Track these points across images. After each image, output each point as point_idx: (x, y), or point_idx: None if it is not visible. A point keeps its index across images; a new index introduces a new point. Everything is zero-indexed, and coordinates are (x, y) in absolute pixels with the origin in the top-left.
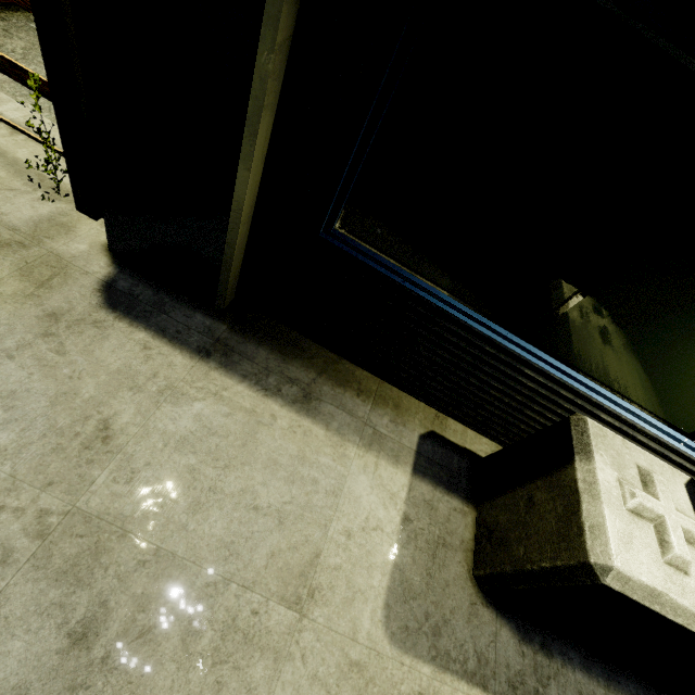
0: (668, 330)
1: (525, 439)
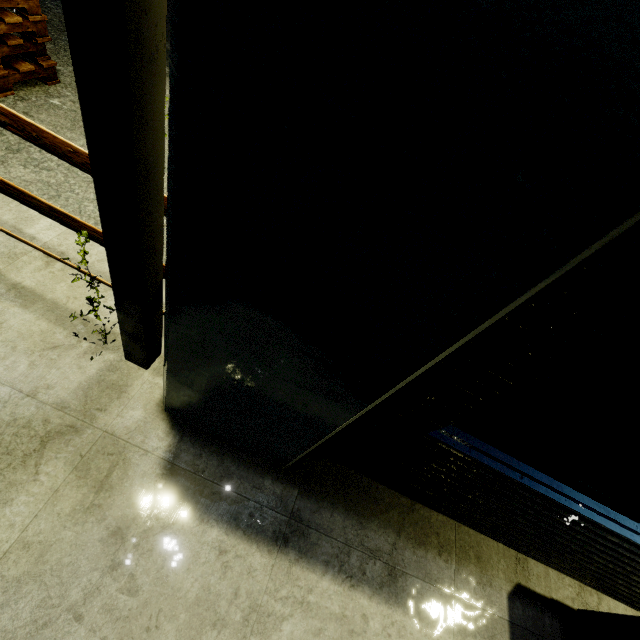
0: None
1: None
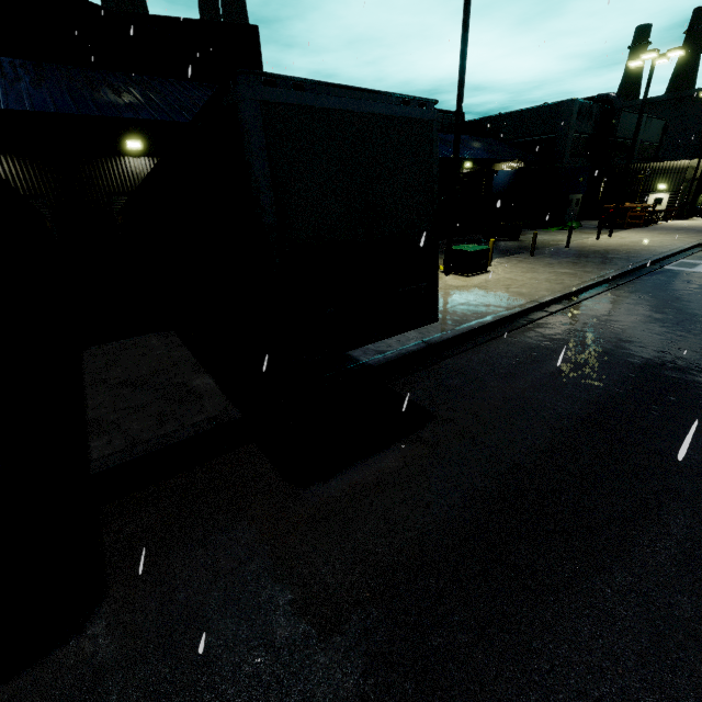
0: (697, 201)
1: (698, 212)
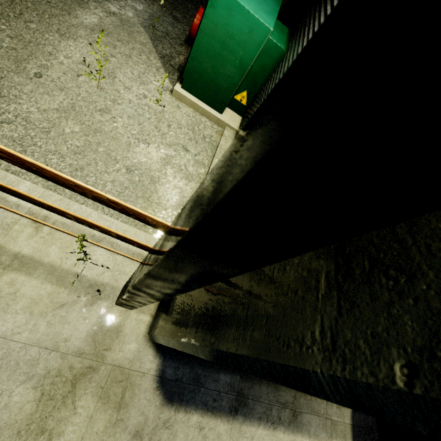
0: None
1: None
